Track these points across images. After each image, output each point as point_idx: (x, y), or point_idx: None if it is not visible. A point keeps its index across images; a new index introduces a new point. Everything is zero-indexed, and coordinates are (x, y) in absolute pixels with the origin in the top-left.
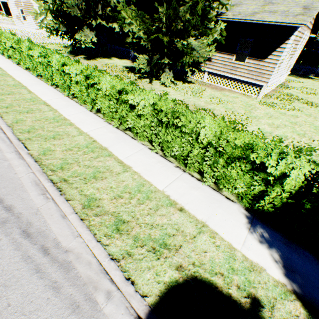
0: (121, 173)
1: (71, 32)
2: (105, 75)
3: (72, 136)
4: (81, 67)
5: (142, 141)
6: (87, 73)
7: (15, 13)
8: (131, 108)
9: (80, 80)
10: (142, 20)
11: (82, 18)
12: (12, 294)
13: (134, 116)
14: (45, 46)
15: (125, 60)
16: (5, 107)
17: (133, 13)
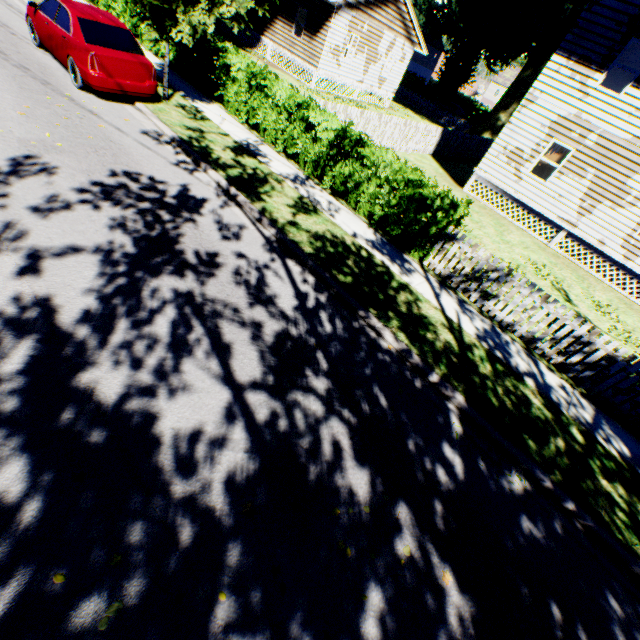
0: None
1: None
2: None
3: None
4: None
5: None
6: None
7: None
8: None
9: None
10: None
11: None
12: (2, 11)
13: None
14: None
15: None
16: None
17: None
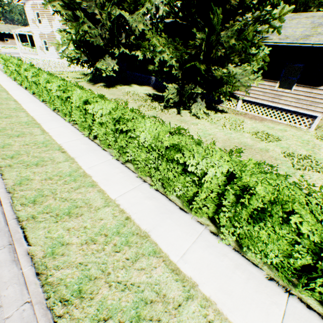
0: (183, 304)
1: (91, 61)
2: (139, 115)
3: (94, 208)
4: (108, 104)
5: (197, 216)
6: (117, 115)
7: (39, 44)
8: (184, 171)
9: (106, 122)
10: (175, 47)
11: (104, 47)
12: None
13: (189, 182)
14: (64, 74)
15: (146, 86)
16: (10, 157)
17: (163, 40)
